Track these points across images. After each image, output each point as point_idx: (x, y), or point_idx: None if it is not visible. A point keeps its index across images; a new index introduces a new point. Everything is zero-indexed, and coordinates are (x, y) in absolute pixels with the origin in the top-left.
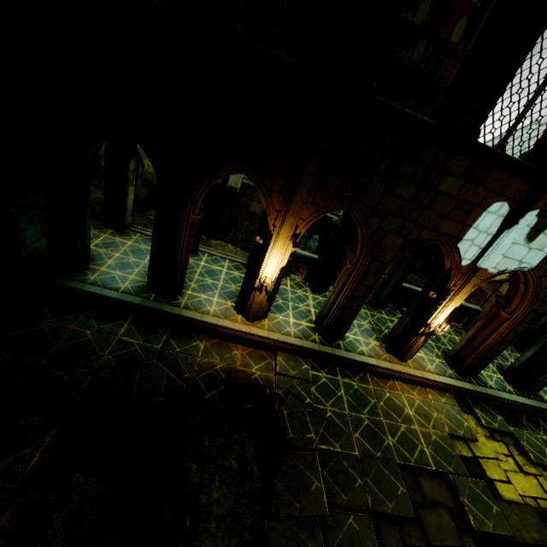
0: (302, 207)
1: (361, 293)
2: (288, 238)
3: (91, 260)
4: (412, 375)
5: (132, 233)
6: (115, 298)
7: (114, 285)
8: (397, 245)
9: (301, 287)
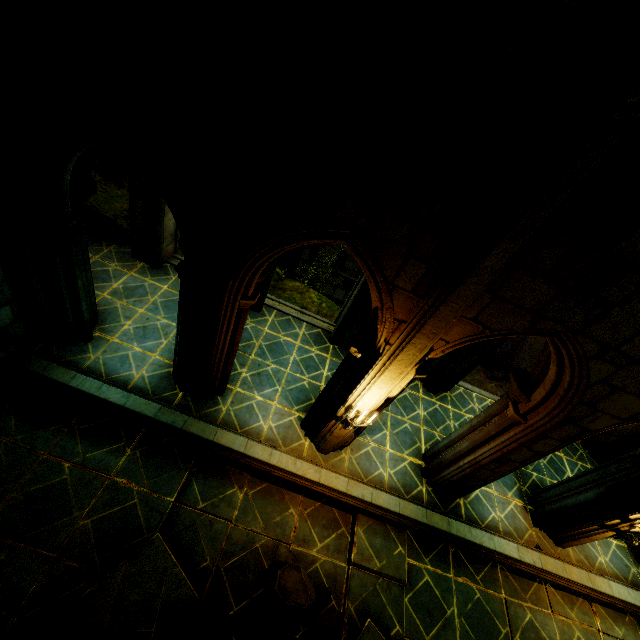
0: (450, 322)
1: (521, 458)
2: (410, 364)
3: (100, 321)
4: (574, 582)
5: (172, 270)
6: (117, 404)
7: (123, 372)
8: (630, 412)
9: None
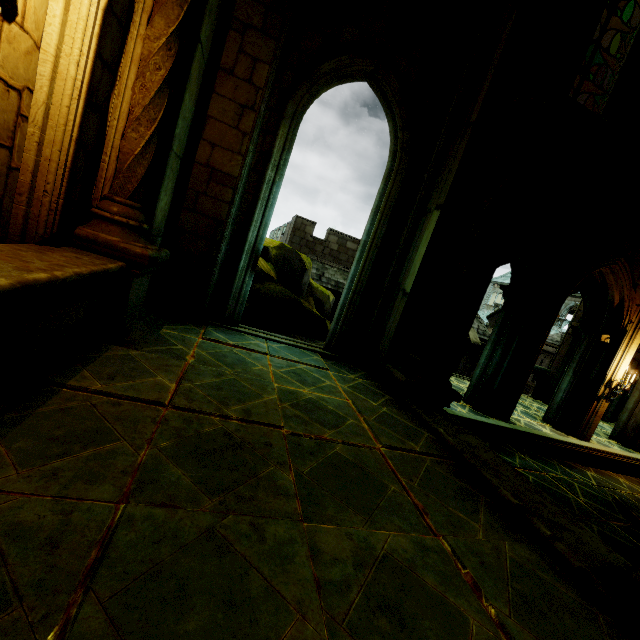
0: None
1: None
2: None
3: None
4: None
5: None
6: (492, 424)
7: (456, 410)
8: None
9: (543, 404)
